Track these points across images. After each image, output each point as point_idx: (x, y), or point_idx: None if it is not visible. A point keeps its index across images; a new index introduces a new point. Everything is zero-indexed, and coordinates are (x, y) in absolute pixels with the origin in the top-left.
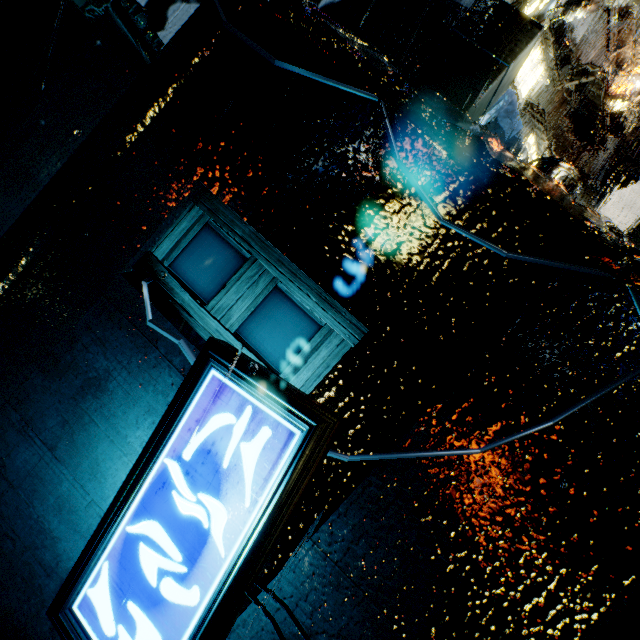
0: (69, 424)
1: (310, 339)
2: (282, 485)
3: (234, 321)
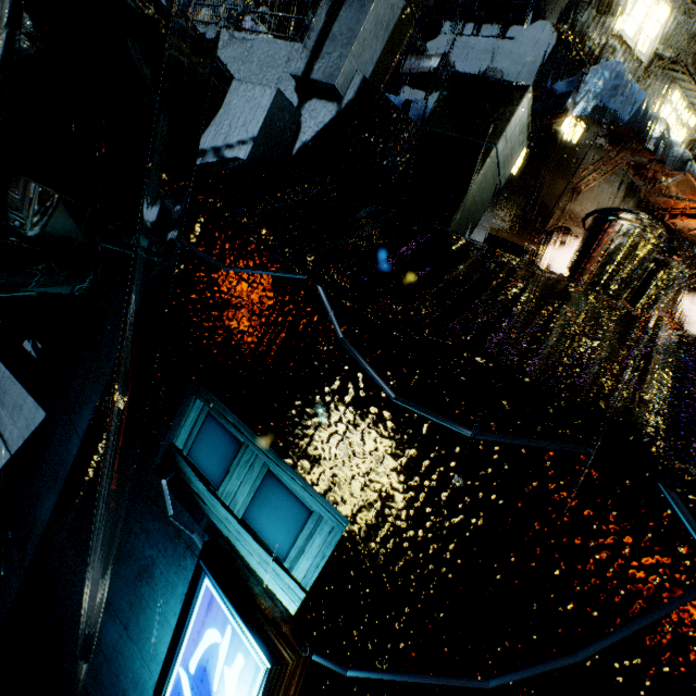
0: (134, 606)
1: (304, 525)
2: None
3: (240, 506)
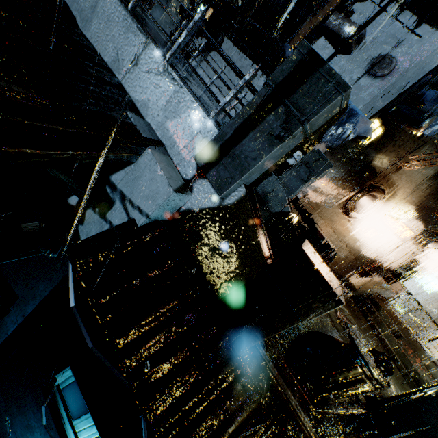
0: (23, 436)
1: None
2: None
3: (82, 437)
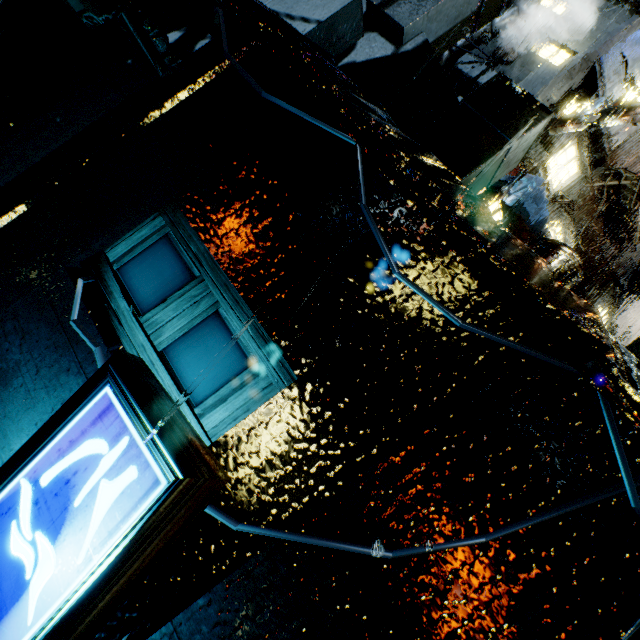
0: None
1: (237, 375)
2: (120, 546)
3: (164, 339)
